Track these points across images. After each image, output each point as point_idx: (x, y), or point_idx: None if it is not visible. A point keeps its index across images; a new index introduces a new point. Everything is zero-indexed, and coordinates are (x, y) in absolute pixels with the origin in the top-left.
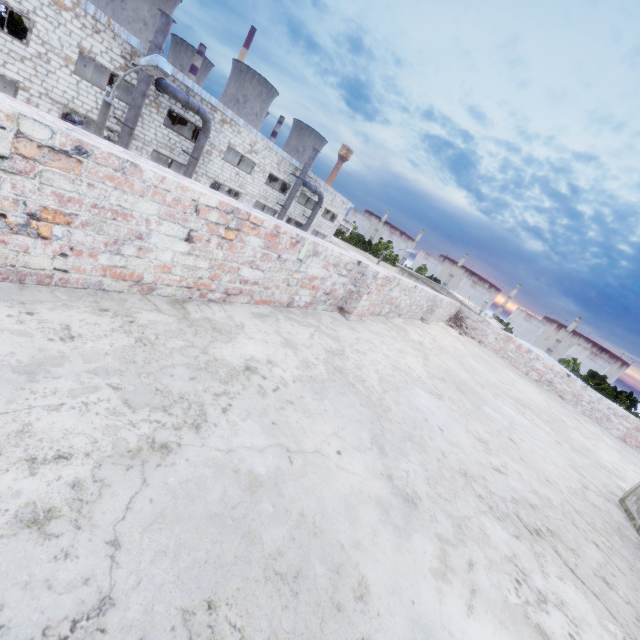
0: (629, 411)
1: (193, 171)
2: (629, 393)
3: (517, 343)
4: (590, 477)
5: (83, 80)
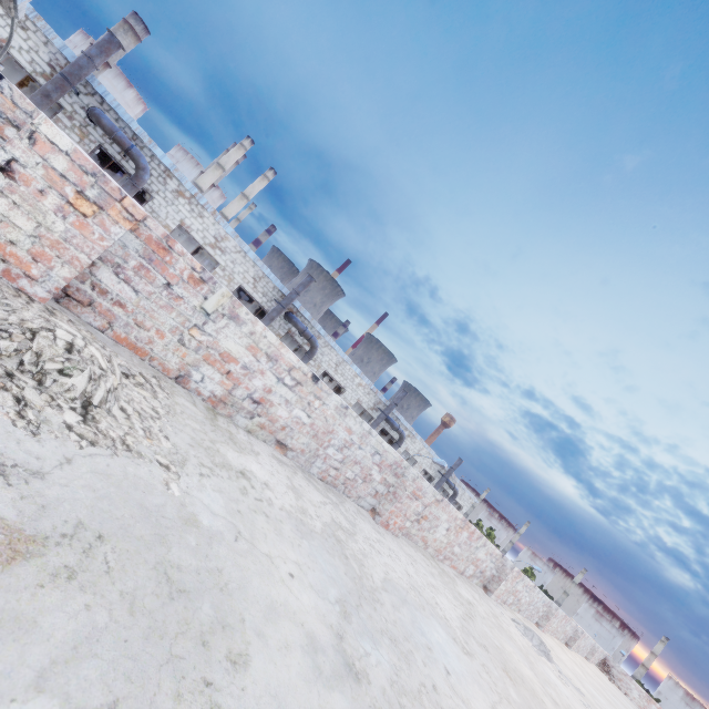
0: None
1: None
2: None
3: (657, 705)
4: None
5: None
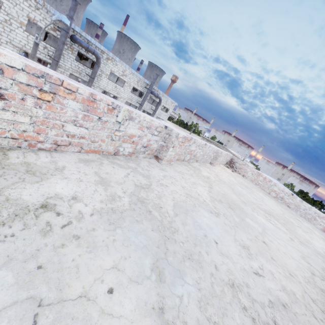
0: (320, 211)
1: (91, 85)
2: (320, 201)
3: (264, 176)
4: (314, 264)
5: (30, 35)
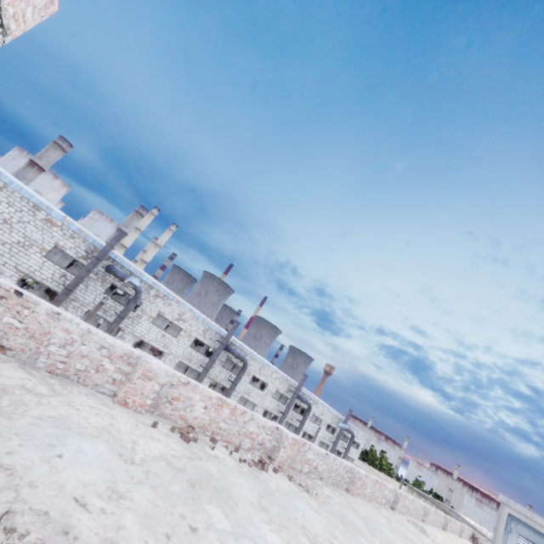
0: None
1: (301, 430)
2: None
3: None
4: None
5: (273, 398)
